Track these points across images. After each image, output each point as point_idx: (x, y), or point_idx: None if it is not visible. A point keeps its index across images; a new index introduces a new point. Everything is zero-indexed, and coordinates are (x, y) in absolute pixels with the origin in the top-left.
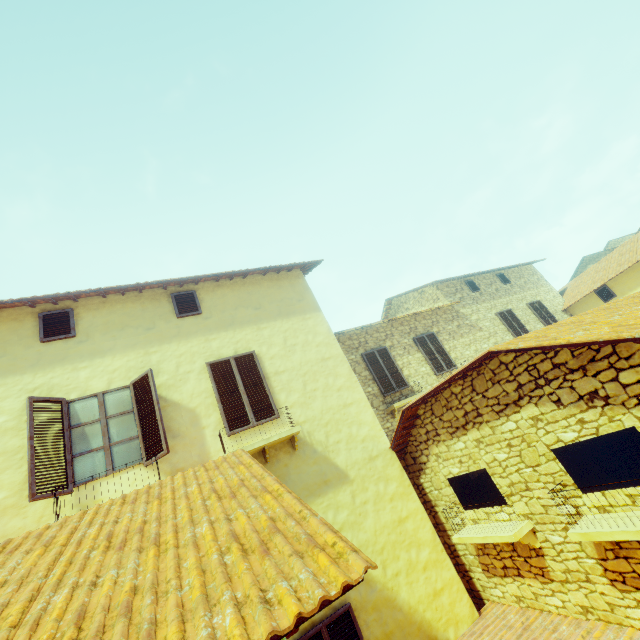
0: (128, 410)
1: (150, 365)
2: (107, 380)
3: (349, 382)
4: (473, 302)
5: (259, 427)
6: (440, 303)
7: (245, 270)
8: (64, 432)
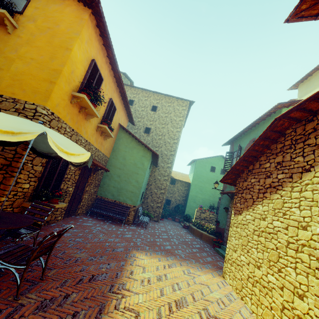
0: None
1: None
2: None
3: None
4: None
5: None
6: None
7: None
8: None
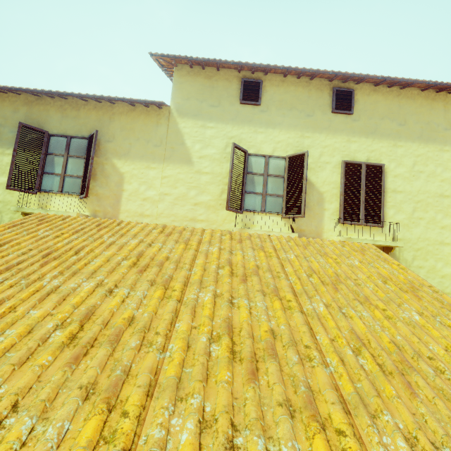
0: (281, 175)
1: (302, 147)
2: (272, 147)
3: None
4: None
5: (363, 227)
6: None
7: (413, 80)
8: (244, 174)
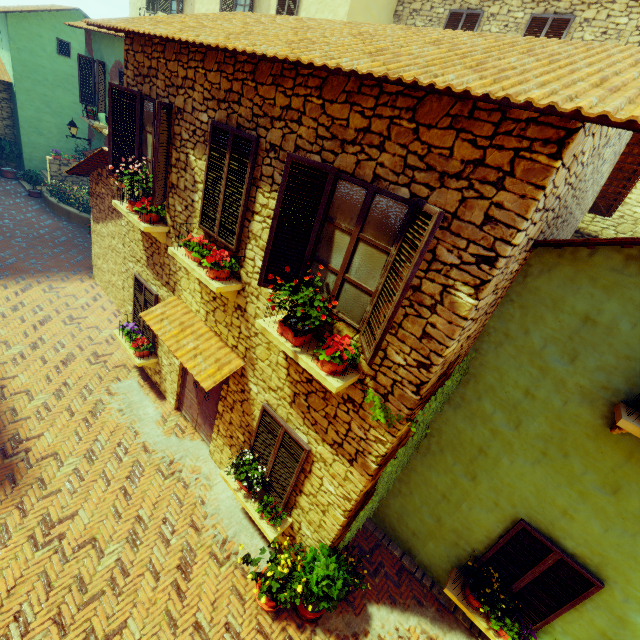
0: None
1: None
2: None
3: None
4: None
5: None
6: None
7: None
8: None
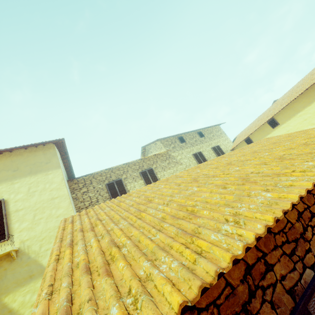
0: None
1: None
2: None
3: (66, 211)
4: (180, 149)
5: None
6: (162, 150)
7: (5, 149)
8: None
